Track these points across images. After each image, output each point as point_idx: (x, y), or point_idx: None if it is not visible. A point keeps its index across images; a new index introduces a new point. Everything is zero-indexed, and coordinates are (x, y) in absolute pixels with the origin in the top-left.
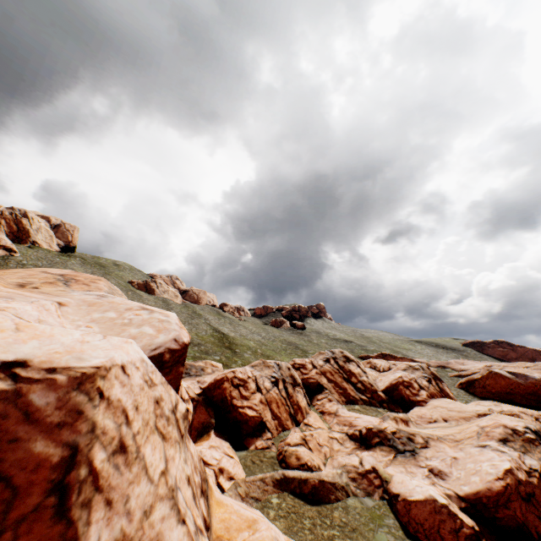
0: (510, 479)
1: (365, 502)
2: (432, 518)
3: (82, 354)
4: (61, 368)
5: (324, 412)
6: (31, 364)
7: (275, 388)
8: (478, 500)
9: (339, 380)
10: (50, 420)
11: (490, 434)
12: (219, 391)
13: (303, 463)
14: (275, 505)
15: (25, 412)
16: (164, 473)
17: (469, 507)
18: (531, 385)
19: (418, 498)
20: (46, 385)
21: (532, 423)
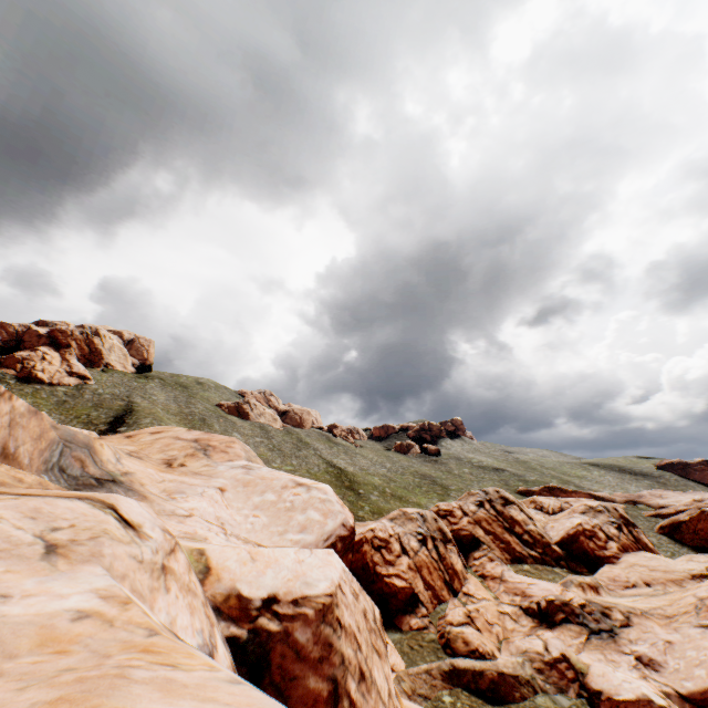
0: None
1: (558, 701)
2: None
3: (306, 577)
4: (300, 597)
5: (485, 576)
6: (280, 598)
7: (423, 548)
8: (706, 701)
9: (499, 531)
10: (313, 655)
11: None
12: (358, 556)
13: (474, 649)
14: (449, 704)
15: (295, 650)
16: (389, 694)
17: None
18: None
19: (628, 697)
20: (302, 621)
21: None
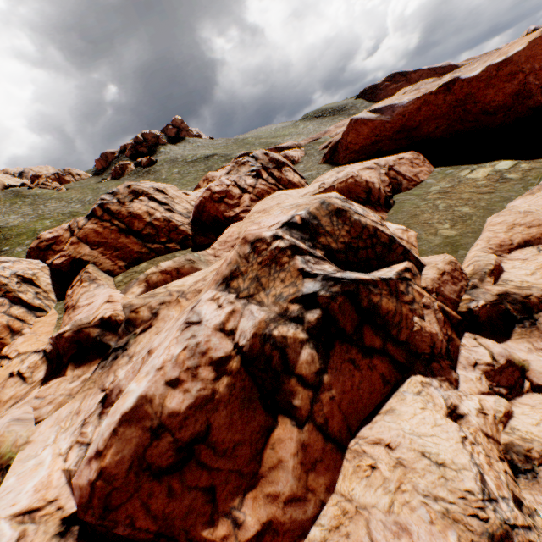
0: (119, 449)
1: None
2: None
3: None
4: None
5: (67, 309)
6: None
7: None
8: None
9: (113, 238)
10: None
11: (221, 268)
12: None
13: None
14: None
15: None
16: None
17: None
18: (399, 118)
19: None
20: None
21: (312, 202)
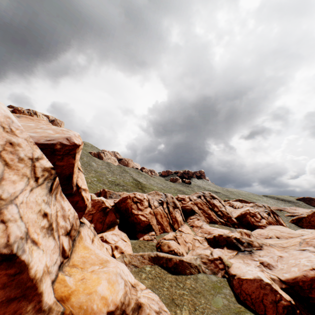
0: None
1: (211, 277)
2: (258, 292)
3: None
4: None
5: (193, 226)
6: None
7: (160, 206)
8: (295, 284)
9: (206, 209)
10: None
11: (309, 242)
12: (124, 204)
13: (172, 250)
14: (147, 271)
15: None
16: None
17: (288, 288)
18: None
19: (249, 277)
20: None
21: None
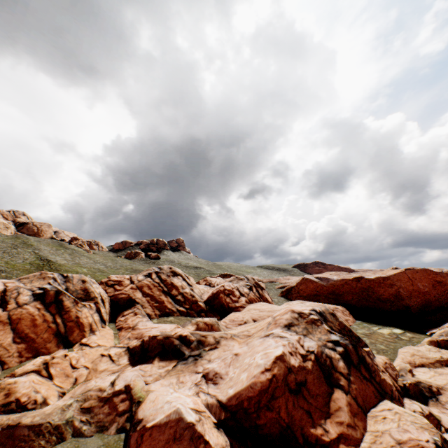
0: (278, 369)
1: (86, 445)
2: None
3: None
4: None
5: (122, 328)
6: None
7: (38, 302)
8: (239, 406)
9: (157, 294)
10: None
11: (278, 321)
12: None
13: (11, 401)
14: None
15: None
16: None
17: (229, 418)
18: (331, 285)
19: (159, 421)
20: None
21: (319, 306)
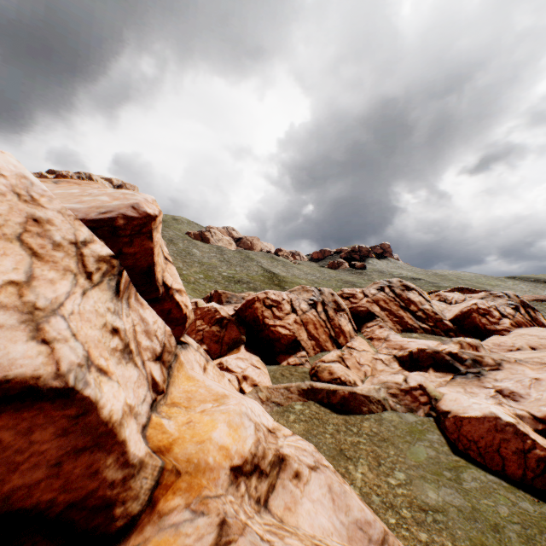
0: None
1: (405, 417)
2: (490, 437)
3: None
4: None
5: (372, 339)
6: None
7: (312, 310)
8: None
9: (394, 309)
10: None
11: None
12: (250, 311)
13: (336, 378)
14: (298, 410)
15: None
16: (18, 285)
17: None
18: None
19: (474, 415)
20: None
21: None
